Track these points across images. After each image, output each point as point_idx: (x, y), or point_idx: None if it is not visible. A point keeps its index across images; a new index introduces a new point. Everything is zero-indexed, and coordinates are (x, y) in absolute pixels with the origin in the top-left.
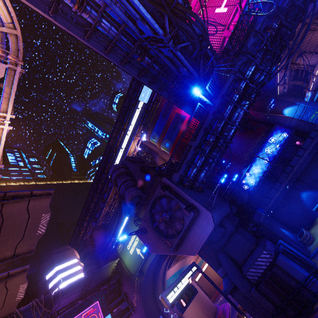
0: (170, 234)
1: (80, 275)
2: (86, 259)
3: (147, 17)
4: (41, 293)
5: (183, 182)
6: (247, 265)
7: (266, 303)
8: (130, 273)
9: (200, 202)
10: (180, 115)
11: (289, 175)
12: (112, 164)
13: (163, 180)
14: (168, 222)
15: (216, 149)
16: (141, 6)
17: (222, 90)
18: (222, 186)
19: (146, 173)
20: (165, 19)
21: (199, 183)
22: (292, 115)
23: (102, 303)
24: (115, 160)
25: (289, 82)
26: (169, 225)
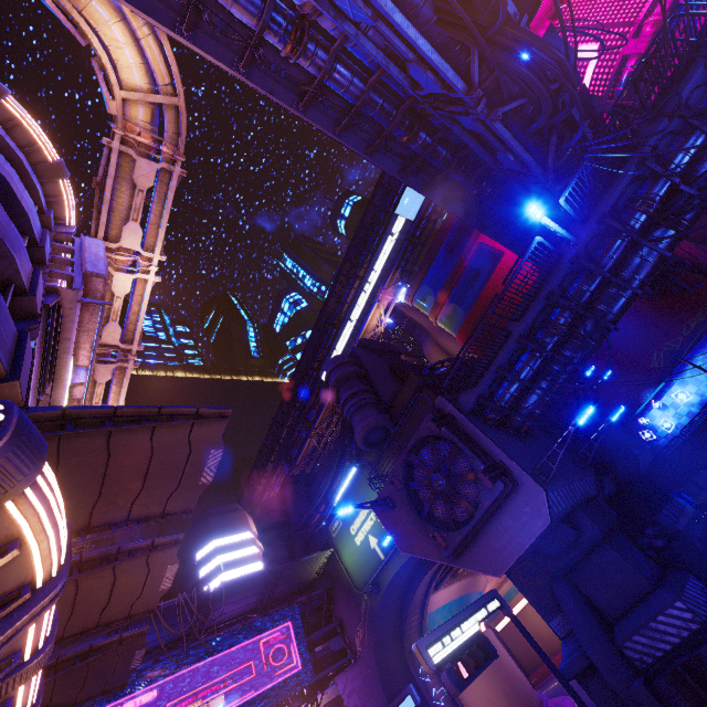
0: (446, 520)
1: (256, 564)
2: (270, 538)
3: (433, 59)
4: (187, 584)
5: (485, 410)
6: (628, 625)
7: None
8: (354, 582)
9: (522, 462)
10: (489, 249)
11: None
12: (329, 350)
13: (439, 402)
14: (442, 494)
15: (573, 342)
16: (421, 38)
17: (602, 203)
18: (582, 426)
19: (402, 378)
20: (473, 57)
21: (523, 417)
22: None
23: (295, 628)
24: (336, 342)
25: None
26: (444, 501)
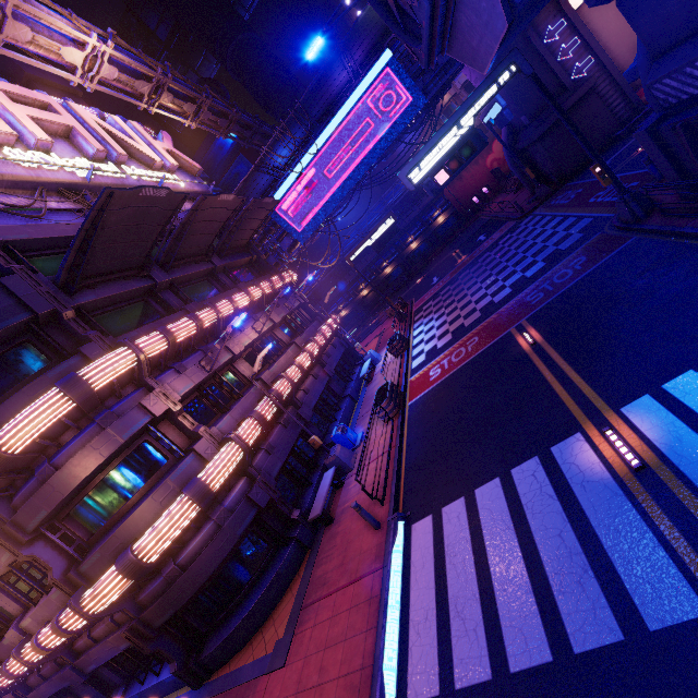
0: (415, 20)
1: None
2: None
3: None
4: None
5: None
6: (664, 67)
7: (657, 157)
8: None
9: None
10: None
11: None
12: None
13: None
14: None
15: None
16: None
17: None
18: None
19: None
20: None
21: None
22: None
23: (394, 73)
24: None
25: None
26: None
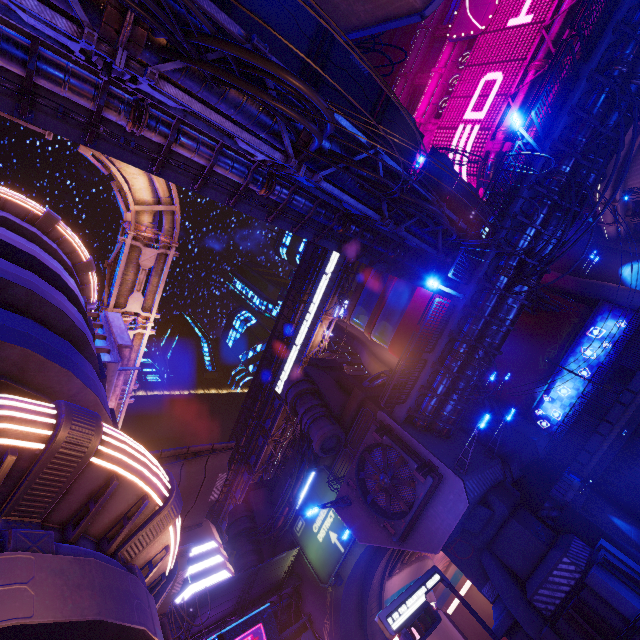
0: (392, 511)
1: (221, 573)
2: (240, 543)
3: (358, 207)
4: None
5: (414, 419)
6: (535, 582)
7: None
8: (319, 576)
9: (445, 459)
10: None
11: (628, 408)
12: (280, 364)
13: (379, 415)
14: (388, 490)
15: (472, 365)
16: (350, 199)
17: (477, 271)
18: (492, 421)
19: (347, 391)
20: (383, 203)
21: (443, 422)
22: (639, 279)
23: (269, 627)
24: (287, 357)
25: (626, 218)
26: (390, 495)
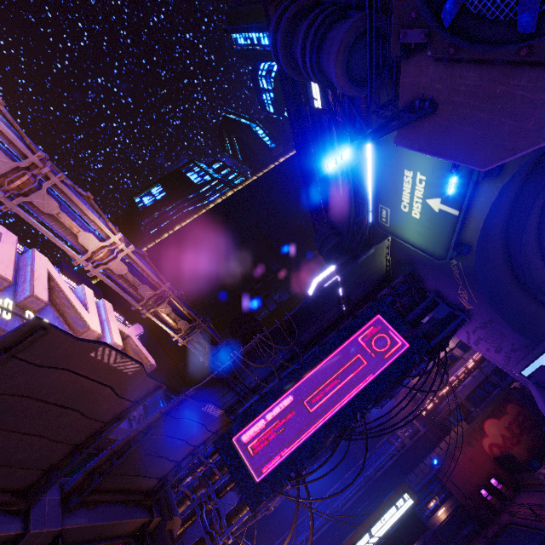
0: None
1: None
2: (335, 259)
3: None
4: None
5: None
6: None
7: None
8: (432, 255)
9: None
10: None
11: None
12: None
13: None
14: None
15: None
16: None
17: None
18: None
19: None
20: None
21: None
22: None
23: (388, 316)
24: None
25: None
26: None
